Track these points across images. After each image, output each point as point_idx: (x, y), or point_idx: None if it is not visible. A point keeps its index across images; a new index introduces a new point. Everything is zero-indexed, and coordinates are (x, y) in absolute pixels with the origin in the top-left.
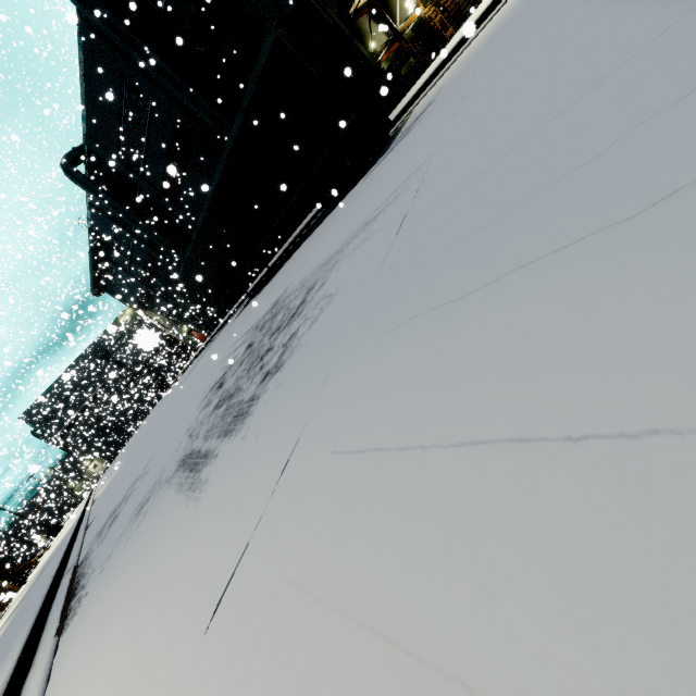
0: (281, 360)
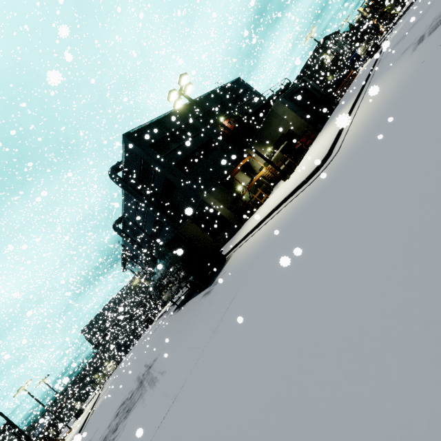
0: None
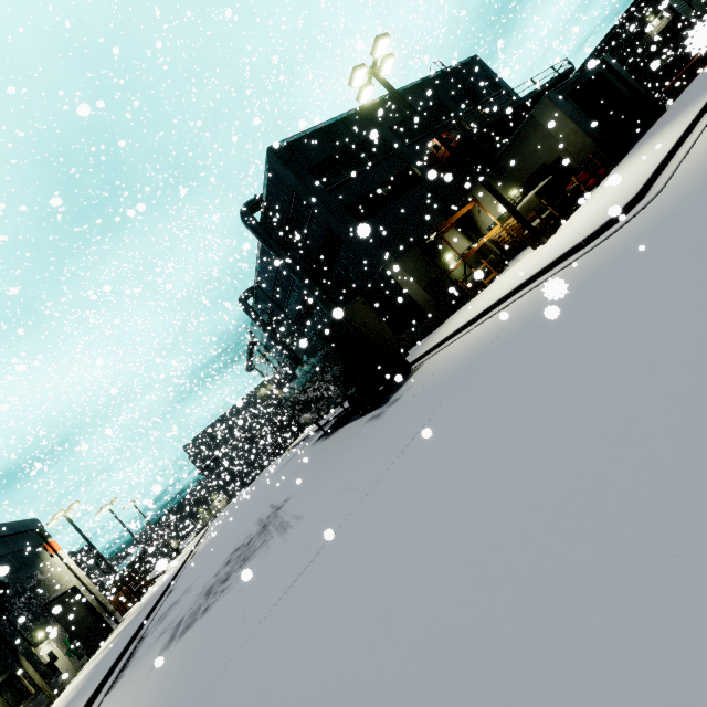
0: (210, 605)
